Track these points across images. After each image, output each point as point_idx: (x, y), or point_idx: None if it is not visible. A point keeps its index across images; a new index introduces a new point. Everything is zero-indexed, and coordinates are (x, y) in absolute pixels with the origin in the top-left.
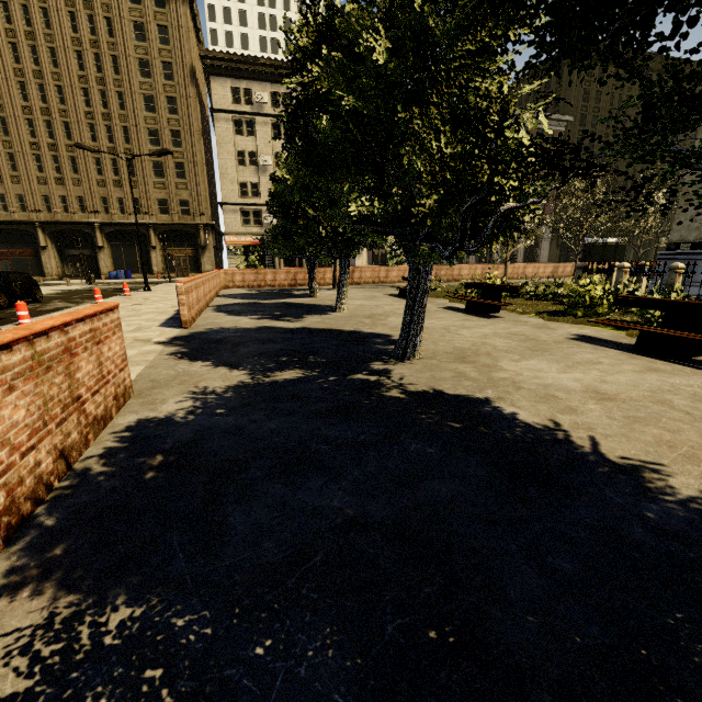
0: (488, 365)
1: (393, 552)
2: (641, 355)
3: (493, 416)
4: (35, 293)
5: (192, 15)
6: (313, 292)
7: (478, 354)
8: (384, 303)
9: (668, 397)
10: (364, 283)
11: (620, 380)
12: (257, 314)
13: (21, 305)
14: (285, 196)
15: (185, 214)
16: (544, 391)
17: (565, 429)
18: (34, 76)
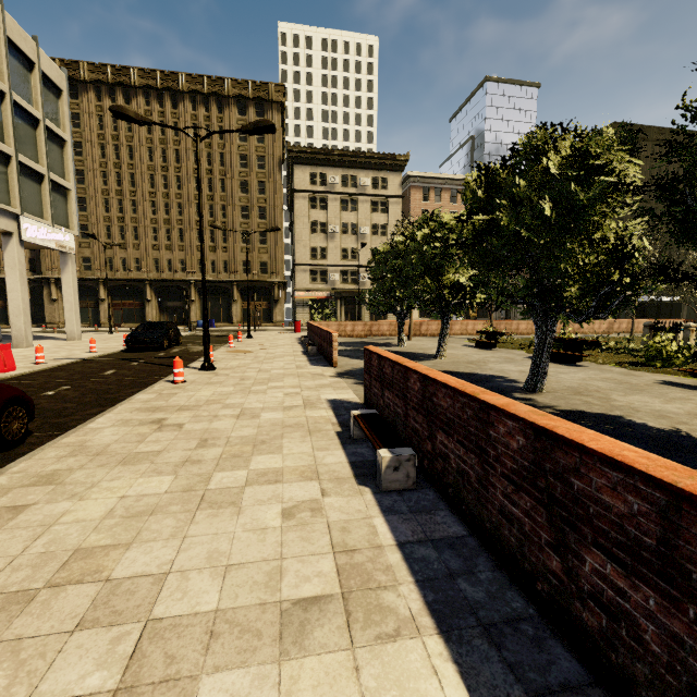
0: (603, 398)
1: None
2: None
3: (630, 423)
4: (179, 338)
5: (281, 120)
6: (401, 342)
7: (589, 391)
8: (469, 352)
9: None
10: (430, 335)
11: None
12: None
13: (210, 347)
14: (400, 269)
15: (264, 273)
16: (657, 413)
17: (685, 431)
18: (161, 170)
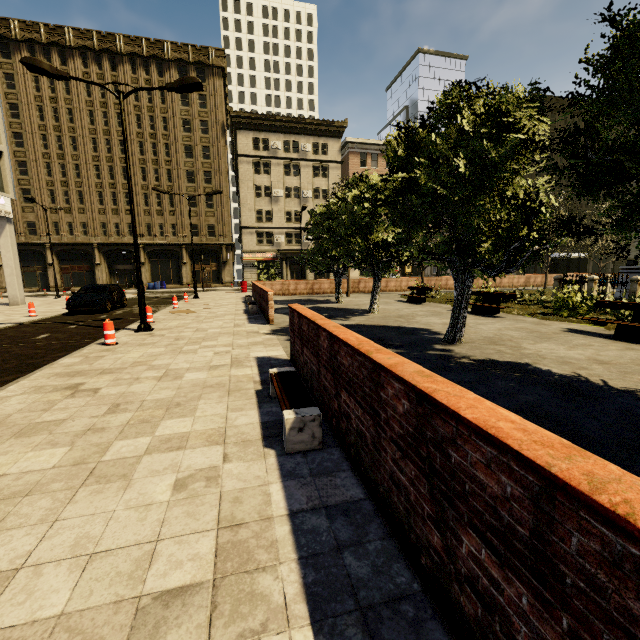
0: (515, 346)
1: (523, 416)
2: (619, 341)
3: (536, 371)
4: (123, 300)
5: (223, 85)
6: (339, 299)
7: (503, 340)
8: (400, 307)
9: None
10: (368, 292)
11: (609, 354)
12: None
13: (149, 308)
14: (334, 229)
15: (211, 236)
16: (561, 359)
17: (584, 376)
18: (104, 133)
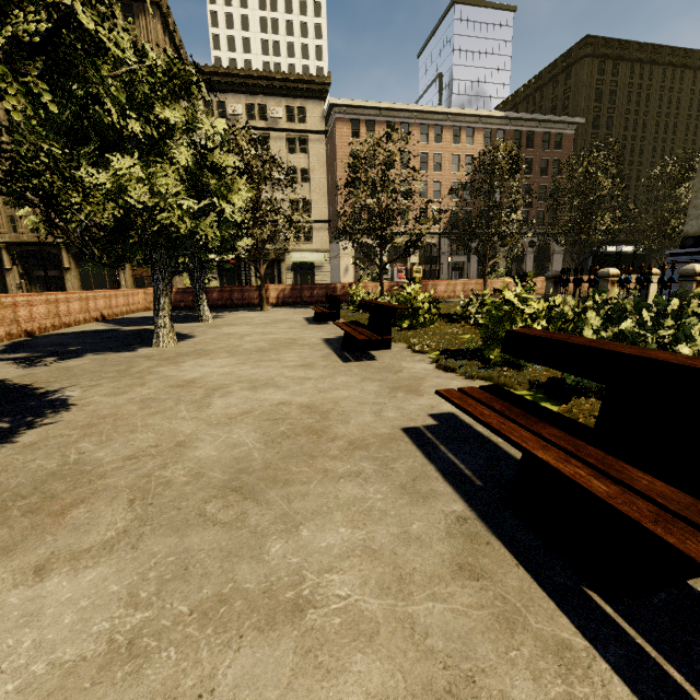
0: None
1: None
2: (505, 547)
3: None
4: None
5: (169, 33)
6: (201, 315)
7: (34, 509)
8: (266, 330)
9: None
10: (316, 303)
11: None
12: (38, 350)
13: None
14: None
15: None
16: None
17: None
18: None
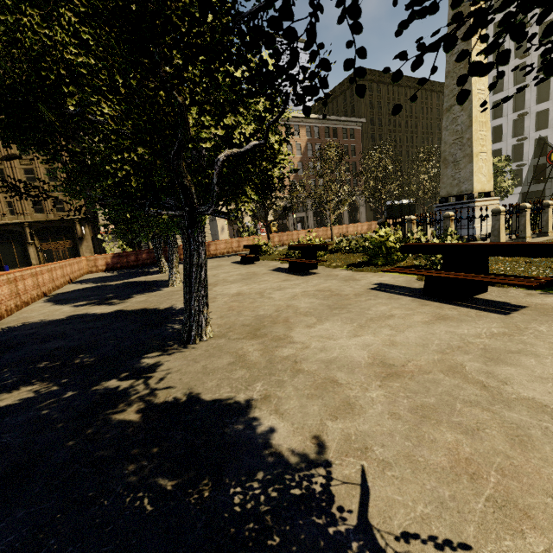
0: (278, 338)
1: None
2: (430, 300)
3: (237, 444)
4: None
5: None
6: (161, 268)
7: (275, 323)
8: (223, 271)
9: (459, 359)
10: (220, 254)
11: (409, 338)
12: (86, 299)
13: None
14: None
15: (60, 211)
16: (325, 372)
17: (329, 459)
18: None
